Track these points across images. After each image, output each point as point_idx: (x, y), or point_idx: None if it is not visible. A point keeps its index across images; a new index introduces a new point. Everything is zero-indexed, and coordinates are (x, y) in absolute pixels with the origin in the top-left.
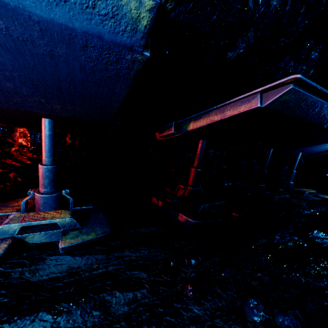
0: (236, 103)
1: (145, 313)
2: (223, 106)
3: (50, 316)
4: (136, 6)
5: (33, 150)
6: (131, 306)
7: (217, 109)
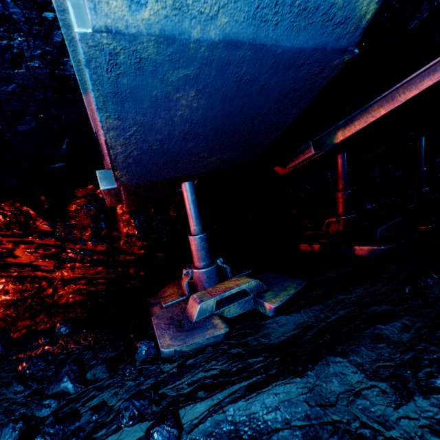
0: (412, 82)
1: (436, 332)
2: (390, 92)
3: (340, 358)
4: (367, 2)
5: (141, 237)
6: (410, 332)
7: (379, 100)
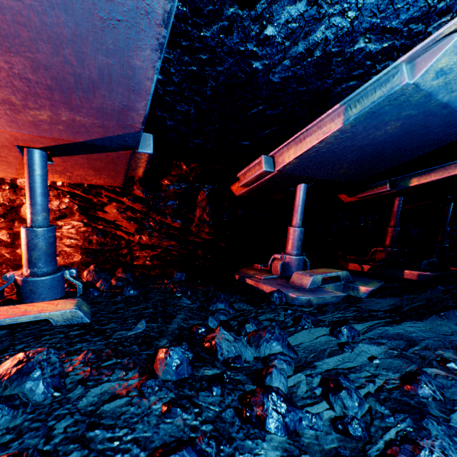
0: None
1: None
2: None
3: (440, 319)
4: None
5: (211, 224)
6: None
7: None
